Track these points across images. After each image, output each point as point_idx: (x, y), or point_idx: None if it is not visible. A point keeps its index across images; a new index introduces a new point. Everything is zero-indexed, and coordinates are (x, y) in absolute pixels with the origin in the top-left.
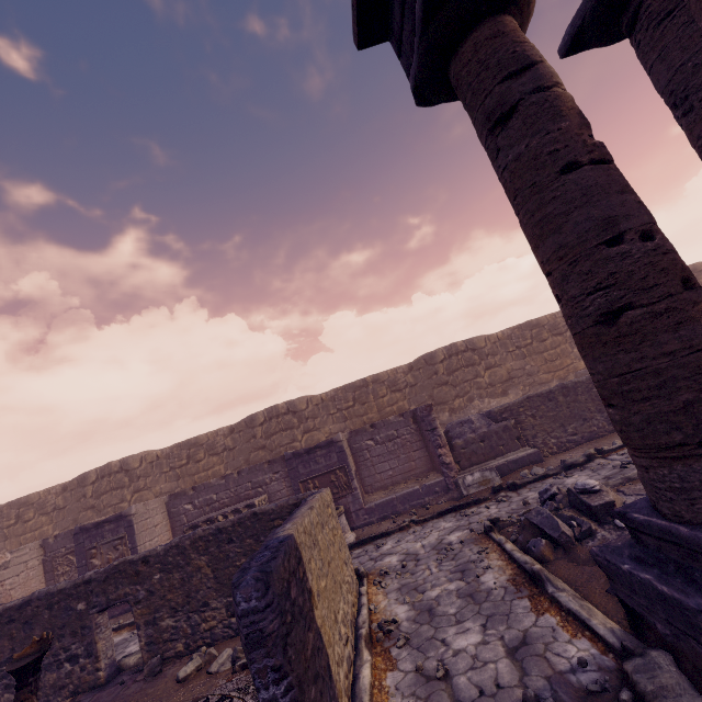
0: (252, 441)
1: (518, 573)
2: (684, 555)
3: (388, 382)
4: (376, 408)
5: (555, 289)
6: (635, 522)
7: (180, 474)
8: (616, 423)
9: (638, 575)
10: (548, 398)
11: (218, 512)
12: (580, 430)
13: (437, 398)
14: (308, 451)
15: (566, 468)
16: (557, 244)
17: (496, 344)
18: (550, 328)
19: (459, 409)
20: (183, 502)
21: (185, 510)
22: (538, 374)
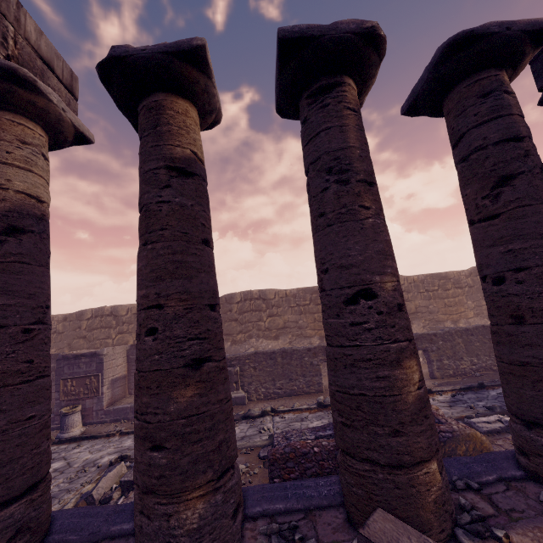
0: (77, 330)
1: None
2: None
3: None
4: None
5: None
6: None
7: None
8: None
9: None
10: (270, 357)
11: None
12: (285, 386)
13: (225, 330)
14: (76, 357)
15: (243, 418)
16: None
17: (283, 299)
18: None
19: (239, 342)
20: None
21: None
22: (305, 329)
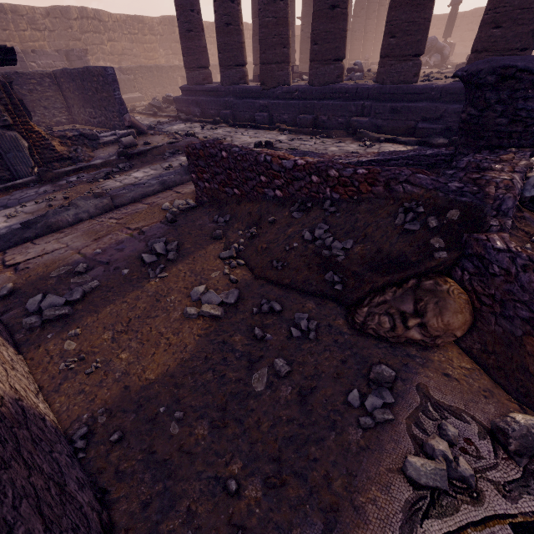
0: None
1: (148, 116)
2: (191, 93)
3: (28, 18)
4: (19, 39)
5: (178, 16)
6: (184, 88)
7: None
8: (185, 62)
9: (182, 98)
10: (150, 70)
11: None
12: (162, 92)
13: None
14: None
15: None
16: (181, 3)
17: (116, 24)
18: (149, 28)
19: None
20: None
21: None
22: (140, 58)
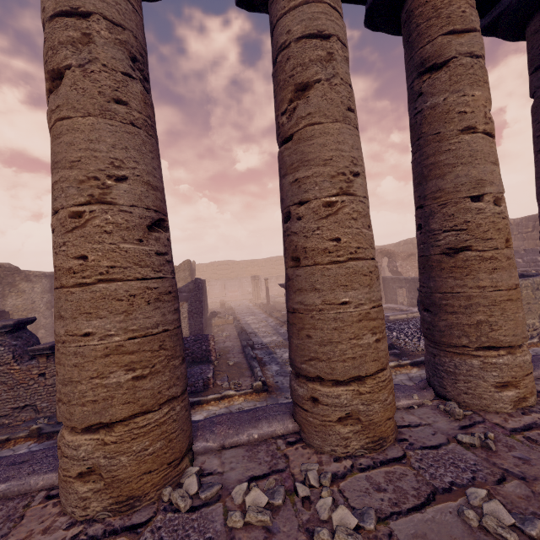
0: None
1: None
2: None
3: None
4: None
5: None
6: None
7: (525, 237)
8: None
9: None
10: None
11: (533, 268)
12: None
13: None
14: None
15: None
16: None
17: None
18: None
19: None
20: (515, 257)
21: (516, 262)
22: None
